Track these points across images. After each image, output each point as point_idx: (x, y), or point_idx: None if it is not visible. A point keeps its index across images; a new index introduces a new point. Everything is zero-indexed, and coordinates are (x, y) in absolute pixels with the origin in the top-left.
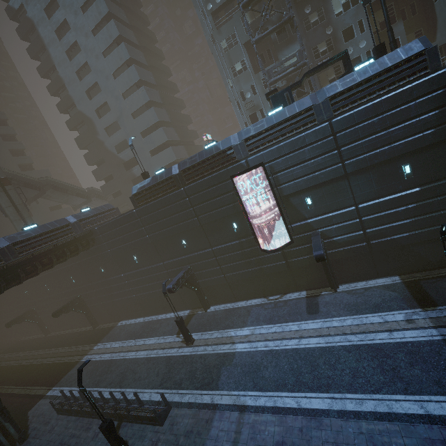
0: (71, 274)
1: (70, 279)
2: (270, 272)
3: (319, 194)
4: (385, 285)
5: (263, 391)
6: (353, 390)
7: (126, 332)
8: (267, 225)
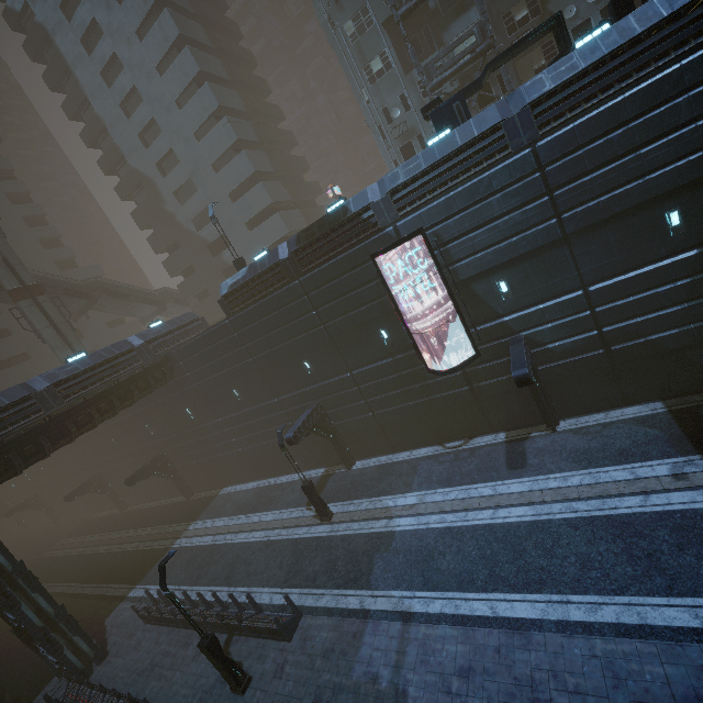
0: (146, 422)
1: (145, 429)
2: (445, 406)
3: (520, 274)
4: (637, 417)
5: (439, 592)
6: (582, 589)
7: (233, 504)
8: (436, 330)
